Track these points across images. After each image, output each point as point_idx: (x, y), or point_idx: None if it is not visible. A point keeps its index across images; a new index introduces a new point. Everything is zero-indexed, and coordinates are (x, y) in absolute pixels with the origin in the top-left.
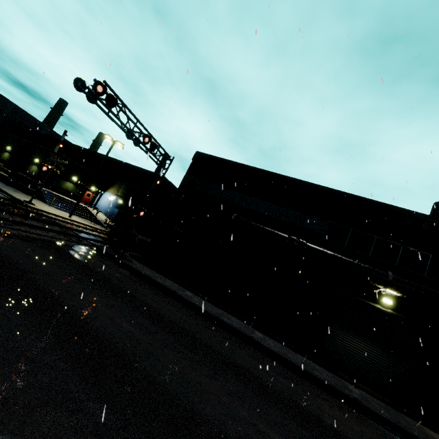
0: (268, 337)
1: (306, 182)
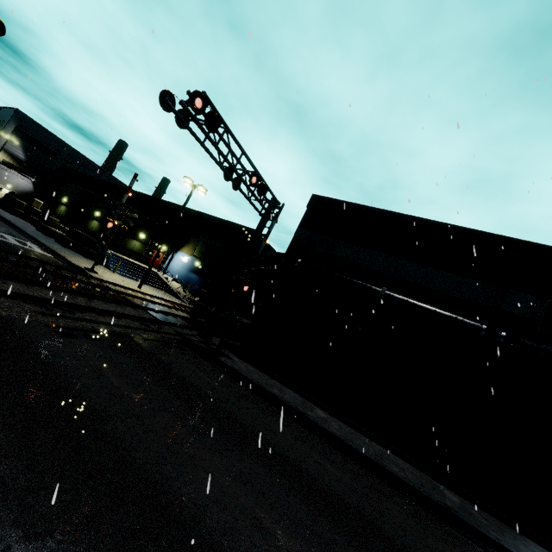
0: (463, 498)
1: (501, 237)
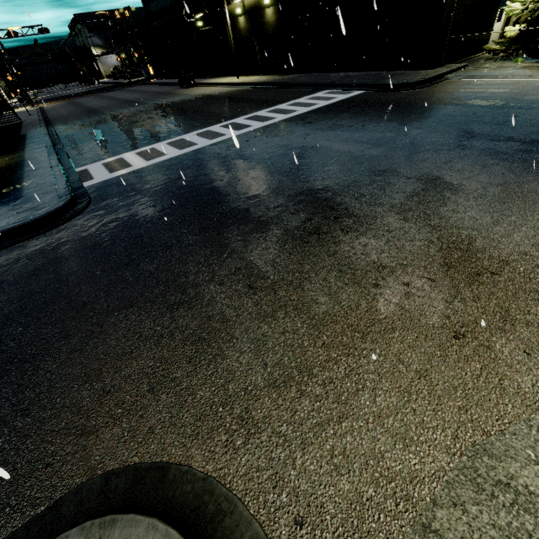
0: None
1: None
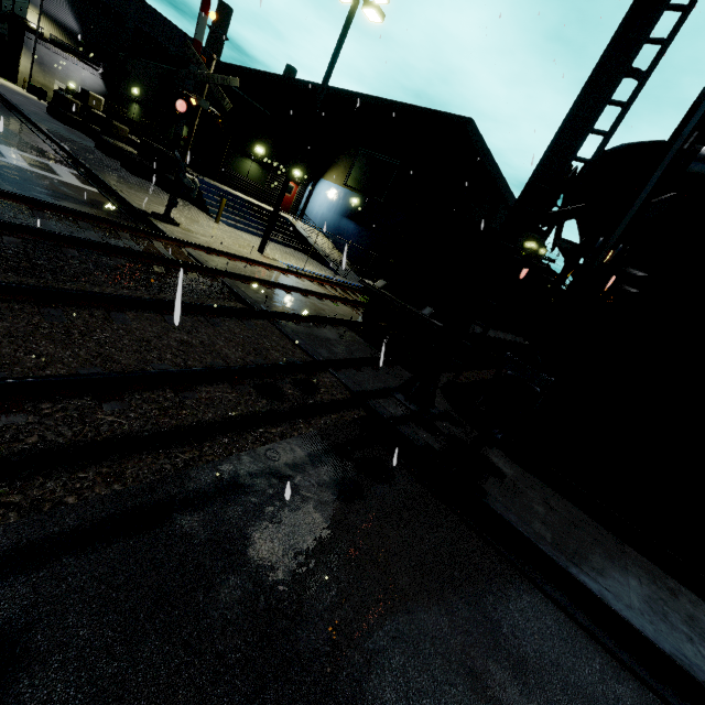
0: None
1: None
